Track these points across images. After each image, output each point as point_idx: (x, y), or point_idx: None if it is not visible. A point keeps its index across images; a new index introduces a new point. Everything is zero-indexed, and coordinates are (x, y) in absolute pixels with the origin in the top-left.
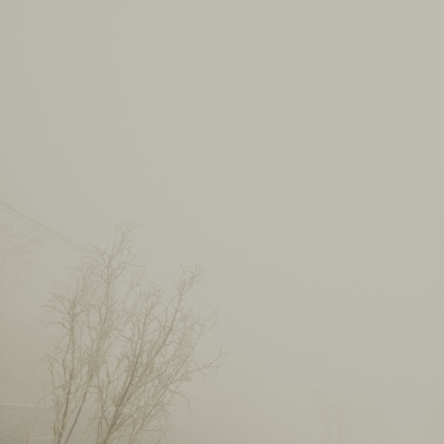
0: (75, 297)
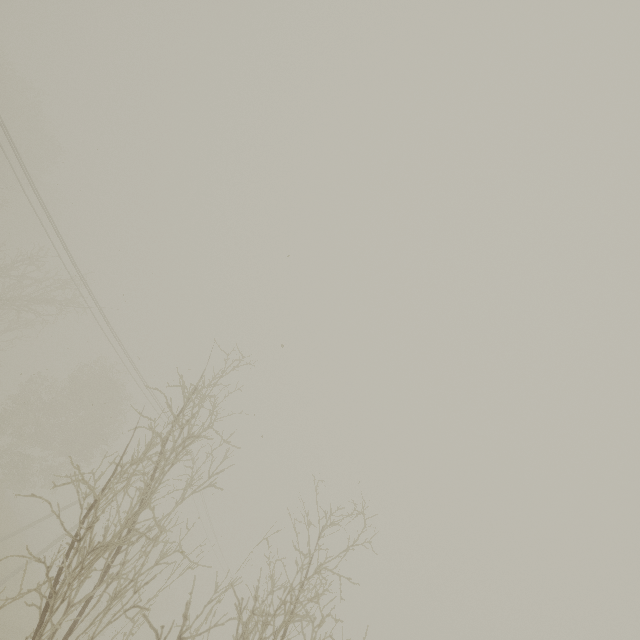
0: (107, 482)
